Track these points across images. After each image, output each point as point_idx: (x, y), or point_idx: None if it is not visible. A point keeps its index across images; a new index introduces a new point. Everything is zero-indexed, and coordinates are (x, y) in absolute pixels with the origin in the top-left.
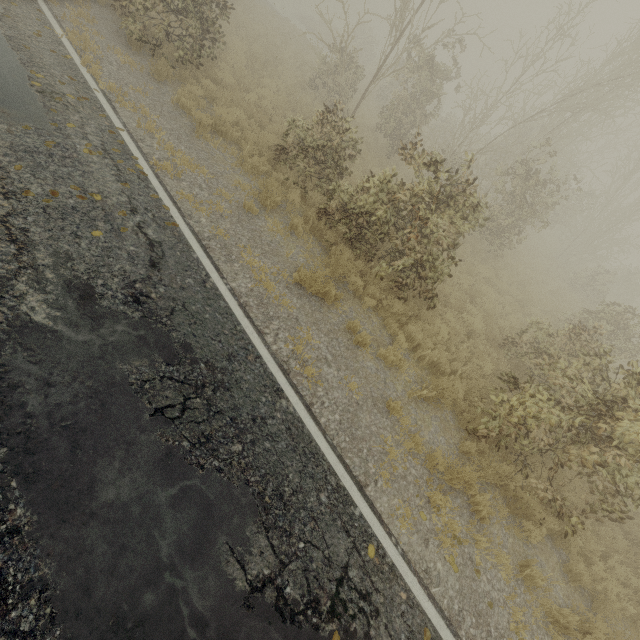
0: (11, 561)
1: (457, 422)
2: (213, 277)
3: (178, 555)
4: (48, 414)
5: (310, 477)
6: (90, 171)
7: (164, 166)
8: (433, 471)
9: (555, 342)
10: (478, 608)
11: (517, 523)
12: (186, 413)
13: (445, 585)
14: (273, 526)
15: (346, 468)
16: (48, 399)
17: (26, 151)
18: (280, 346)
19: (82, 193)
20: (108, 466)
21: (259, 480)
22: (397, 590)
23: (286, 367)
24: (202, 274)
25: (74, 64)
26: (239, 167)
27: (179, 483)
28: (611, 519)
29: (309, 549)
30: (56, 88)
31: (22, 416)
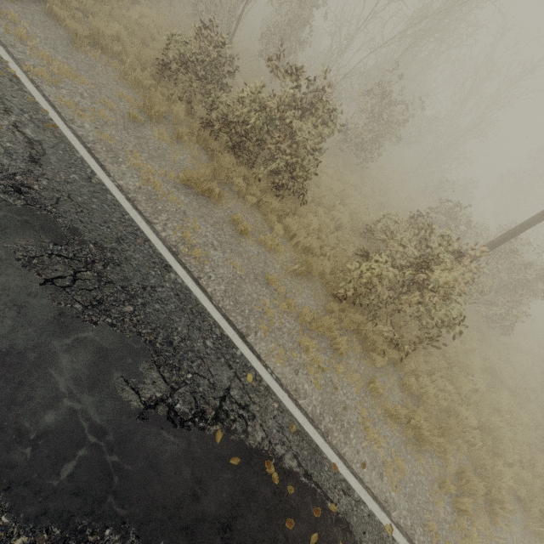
0: None
1: (325, 291)
2: (99, 174)
3: (76, 387)
4: None
5: (197, 329)
6: None
7: (39, 72)
8: (303, 323)
9: (400, 227)
10: (335, 411)
11: (367, 355)
12: (77, 283)
13: (310, 398)
14: (164, 364)
15: (230, 323)
16: None
17: None
18: (169, 233)
19: None
20: None
21: (150, 332)
22: (271, 402)
23: (175, 250)
24: (87, 171)
25: None
26: (122, 80)
27: (73, 335)
28: (432, 346)
29: (196, 378)
30: None
31: None
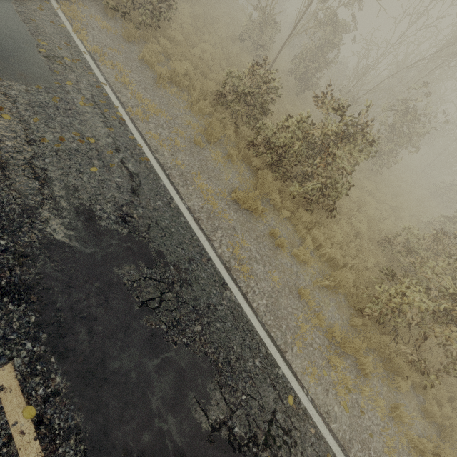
0: (56, 414)
1: (348, 302)
2: (175, 199)
3: (163, 407)
4: (71, 308)
5: (248, 348)
6: (85, 119)
7: (136, 112)
8: (332, 341)
9: (422, 244)
10: (362, 437)
11: (390, 377)
12: (162, 304)
13: (340, 422)
14: (224, 384)
15: (272, 340)
16: (70, 297)
17: (40, 106)
18: (223, 250)
19: (81, 137)
20: (113, 345)
21: (214, 351)
22: (308, 427)
23: (228, 265)
24: (167, 197)
25: (67, 31)
26: (189, 109)
27: (161, 355)
28: None
29: (249, 400)
30: (56, 53)
31: (54, 310)
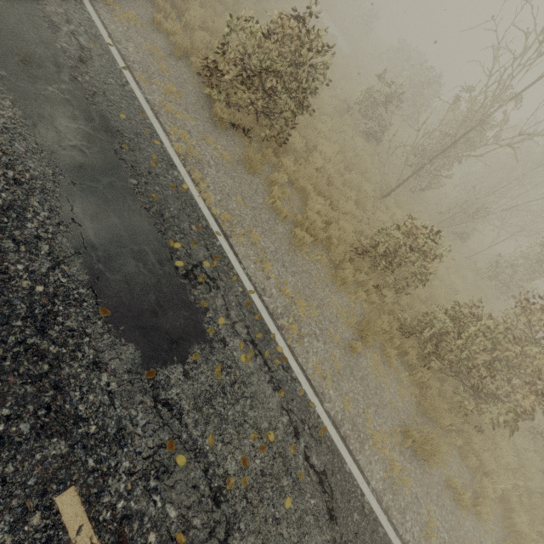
0: None
1: None
2: (365, 492)
3: None
4: None
5: None
6: (254, 392)
7: (292, 329)
8: None
9: None
10: None
11: None
12: None
13: None
14: None
15: None
16: None
17: (206, 401)
18: None
19: (259, 438)
20: None
21: None
22: None
23: None
24: (359, 495)
25: (191, 196)
26: (330, 279)
27: None
28: None
29: None
30: (193, 256)
31: None
